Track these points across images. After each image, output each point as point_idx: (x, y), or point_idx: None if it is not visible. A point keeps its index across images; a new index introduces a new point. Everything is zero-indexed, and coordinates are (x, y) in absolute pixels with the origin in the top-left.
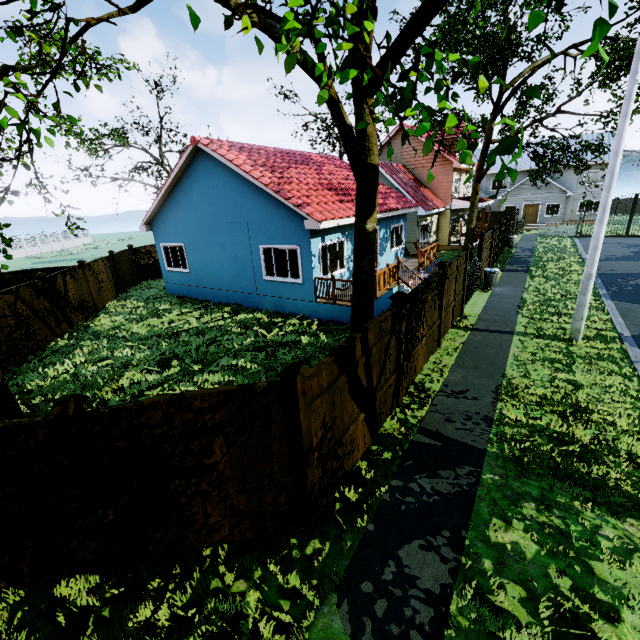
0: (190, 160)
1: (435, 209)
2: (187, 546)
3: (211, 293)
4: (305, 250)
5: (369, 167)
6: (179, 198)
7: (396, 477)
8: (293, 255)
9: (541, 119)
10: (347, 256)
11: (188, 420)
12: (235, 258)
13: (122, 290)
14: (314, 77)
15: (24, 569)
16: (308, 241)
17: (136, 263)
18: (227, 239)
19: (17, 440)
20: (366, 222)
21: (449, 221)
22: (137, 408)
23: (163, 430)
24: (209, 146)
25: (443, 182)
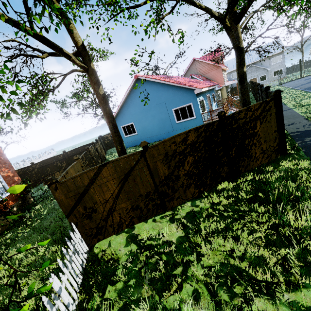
0: (133, 86)
1: (220, 87)
2: (250, 167)
3: (149, 139)
4: (195, 103)
5: (241, 48)
6: (129, 103)
7: (297, 141)
8: (189, 108)
9: (260, 35)
10: (205, 106)
11: (250, 115)
12: (160, 119)
13: (105, 152)
14: (222, 21)
15: (207, 182)
16: (196, 99)
17: (104, 142)
18: (155, 112)
19: (209, 129)
20: (243, 68)
21: (226, 91)
22: (238, 112)
23: (244, 120)
24: (143, 76)
25: (218, 76)
